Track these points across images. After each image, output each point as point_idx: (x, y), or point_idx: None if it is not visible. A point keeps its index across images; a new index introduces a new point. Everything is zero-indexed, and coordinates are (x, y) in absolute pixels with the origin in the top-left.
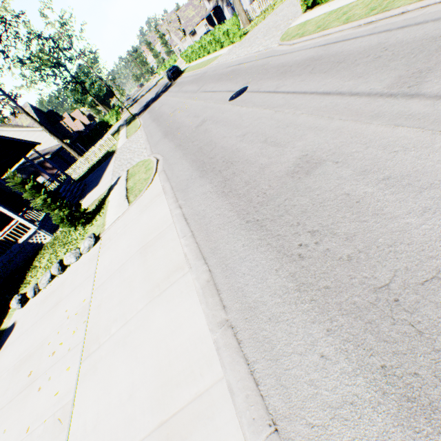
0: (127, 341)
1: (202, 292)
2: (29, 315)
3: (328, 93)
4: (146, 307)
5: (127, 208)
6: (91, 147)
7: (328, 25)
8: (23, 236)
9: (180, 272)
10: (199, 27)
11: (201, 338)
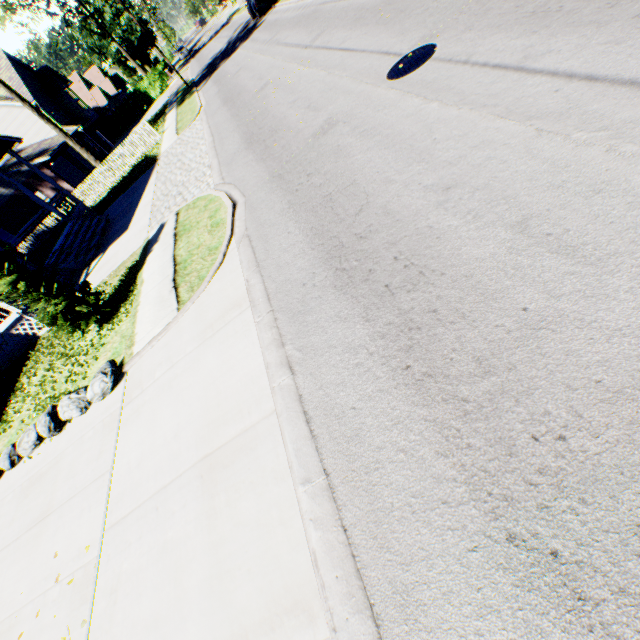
0: None
1: None
2: (1, 514)
3: None
4: None
5: (175, 317)
6: (120, 140)
7: None
8: None
9: (304, 628)
10: None
11: None
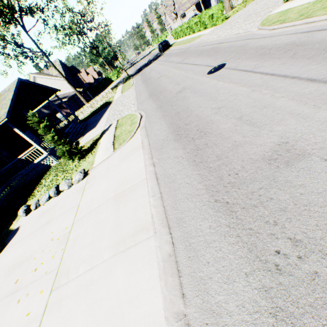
0: (89, 289)
1: (162, 266)
2: (29, 224)
3: (313, 79)
4: (110, 260)
5: (112, 153)
6: (96, 96)
7: (312, 14)
8: (38, 158)
9: (145, 234)
10: (188, 11)
11: (155, 324)
